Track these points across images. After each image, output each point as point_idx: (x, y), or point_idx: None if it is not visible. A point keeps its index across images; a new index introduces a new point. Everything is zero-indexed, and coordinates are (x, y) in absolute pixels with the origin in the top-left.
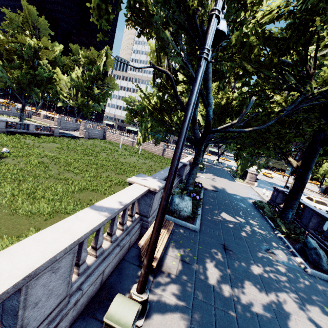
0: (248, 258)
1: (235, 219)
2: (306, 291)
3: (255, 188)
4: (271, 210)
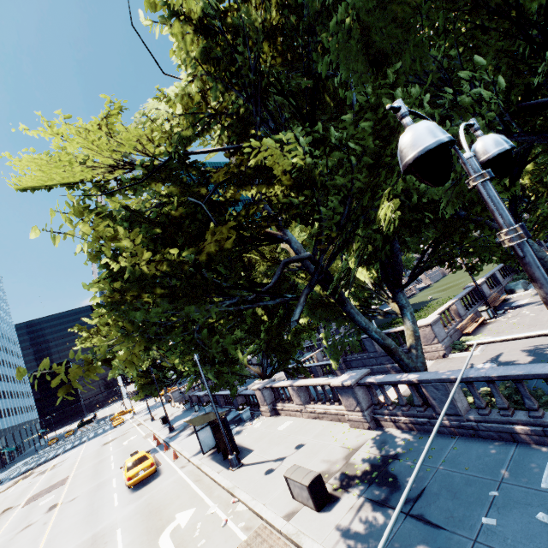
0: None
1: None
2: None
3: None
4: None
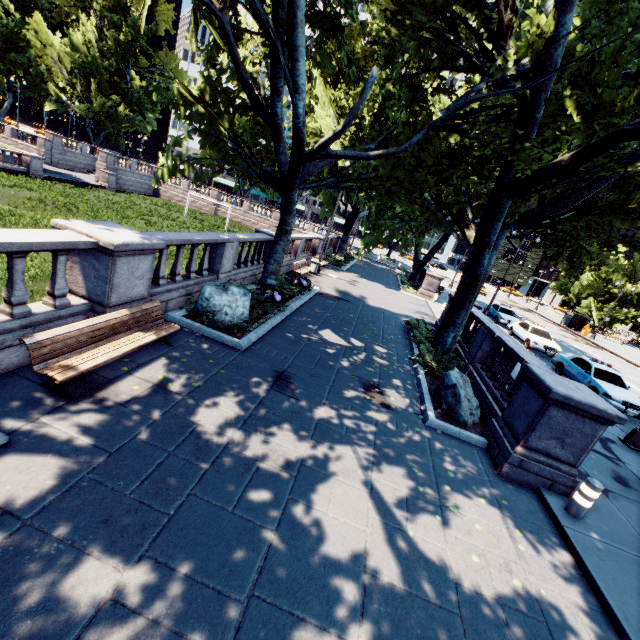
0: (318, 395)
1: (345, 341)
2: (397, 447)
3: (433, 305)
4: (429, 334)
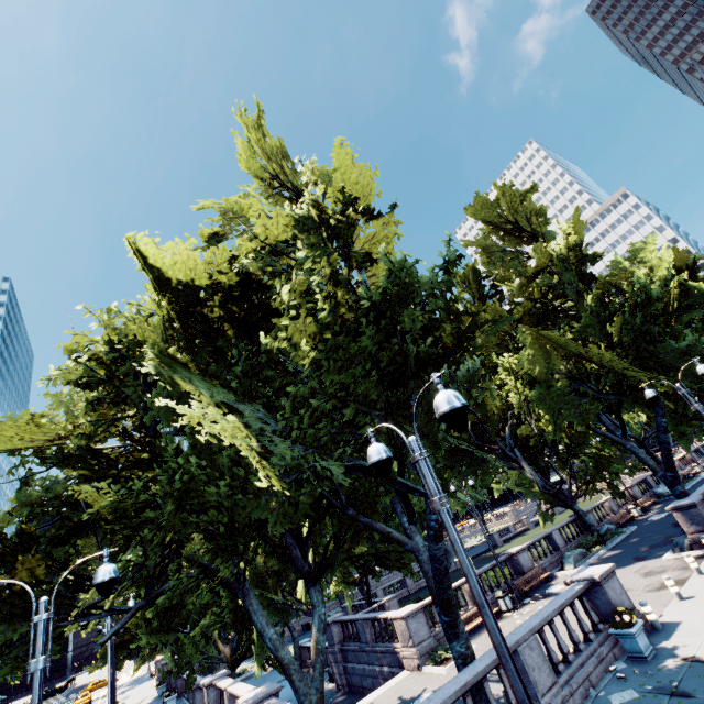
0: None
1: None
2: None
3: None
4: None
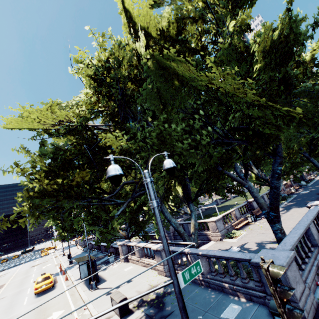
0: None
1: None
2: None
3: None
4: None
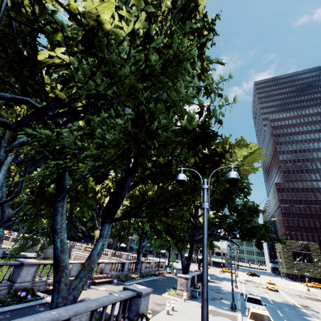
0: None
1: None
2: None
3: (180, 302)
4: None
